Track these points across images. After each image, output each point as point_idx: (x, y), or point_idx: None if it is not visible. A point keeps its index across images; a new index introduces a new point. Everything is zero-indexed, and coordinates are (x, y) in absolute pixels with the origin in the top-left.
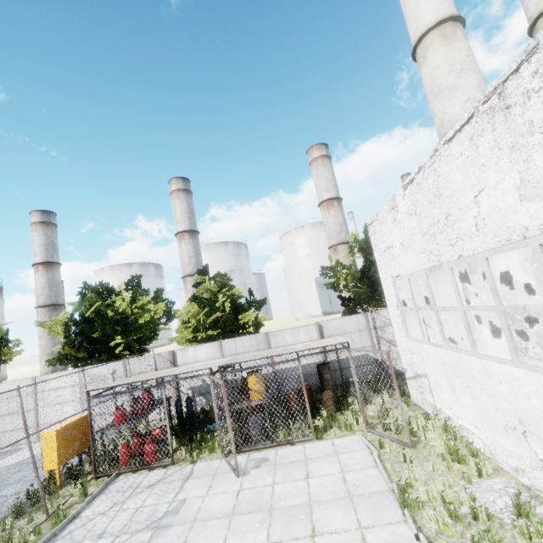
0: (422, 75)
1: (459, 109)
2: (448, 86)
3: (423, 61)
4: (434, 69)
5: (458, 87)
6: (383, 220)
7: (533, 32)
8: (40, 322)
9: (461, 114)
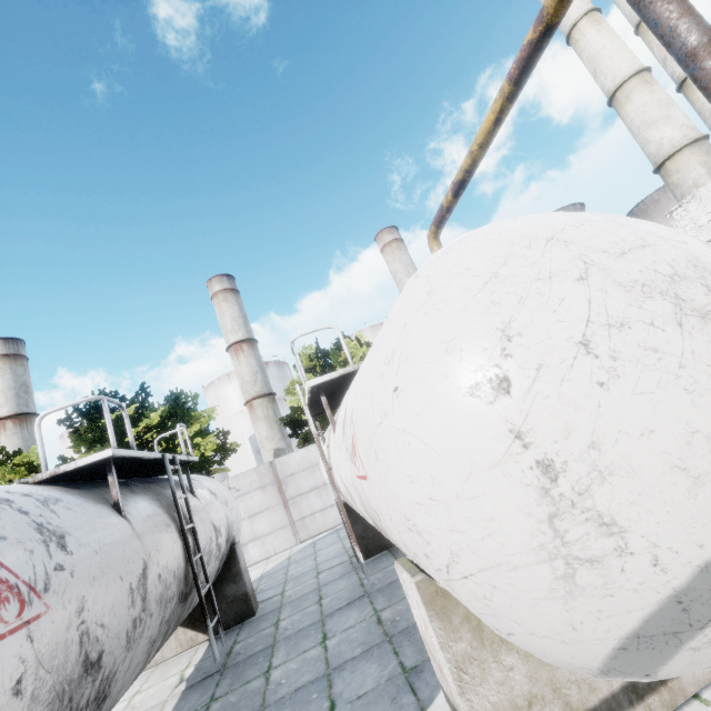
0: (627, 112)
1: (677, 132)
2: (661, 117)
3: (627, 101)
4: (643, 106)
5: (671, 117)
6: (710, 193)
7: (682, 87)
8: (292, 384)
9: (680, 136)
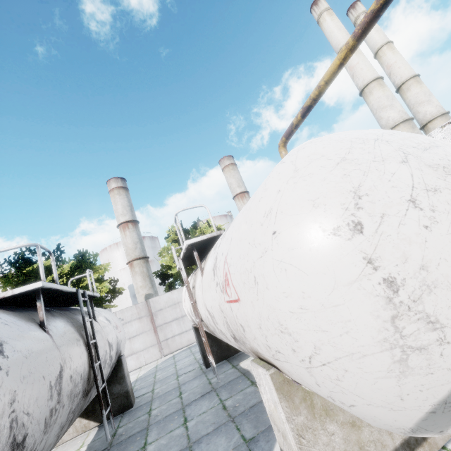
0: (370, 100)
1: (397, 114)
2: (388, 105)
3: (370, 94)
4: (378, 98)
5: (393, 105)
6: None
7: (399, 90)
8: (163, 249)
9: (398, 117)
